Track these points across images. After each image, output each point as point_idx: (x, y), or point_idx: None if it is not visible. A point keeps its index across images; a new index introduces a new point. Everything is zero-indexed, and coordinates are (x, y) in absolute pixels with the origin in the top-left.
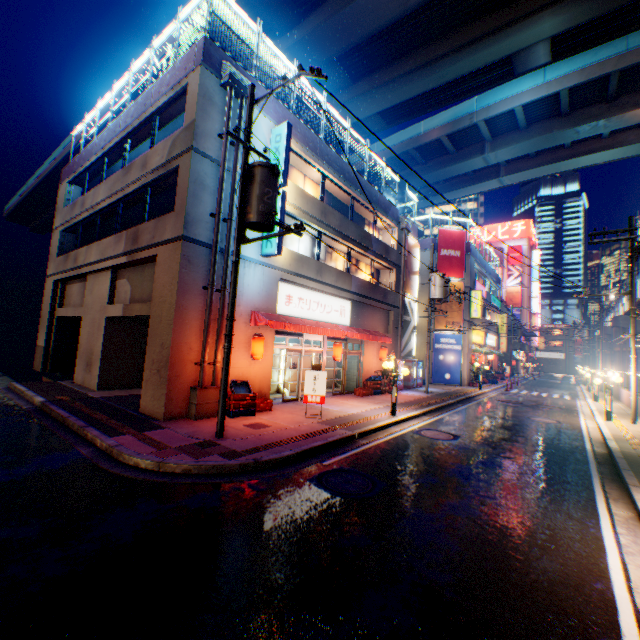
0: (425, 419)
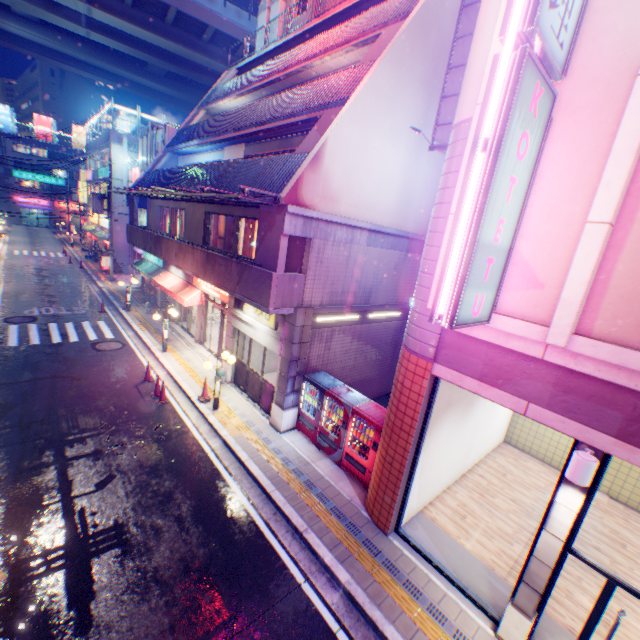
0: (58, 237)
